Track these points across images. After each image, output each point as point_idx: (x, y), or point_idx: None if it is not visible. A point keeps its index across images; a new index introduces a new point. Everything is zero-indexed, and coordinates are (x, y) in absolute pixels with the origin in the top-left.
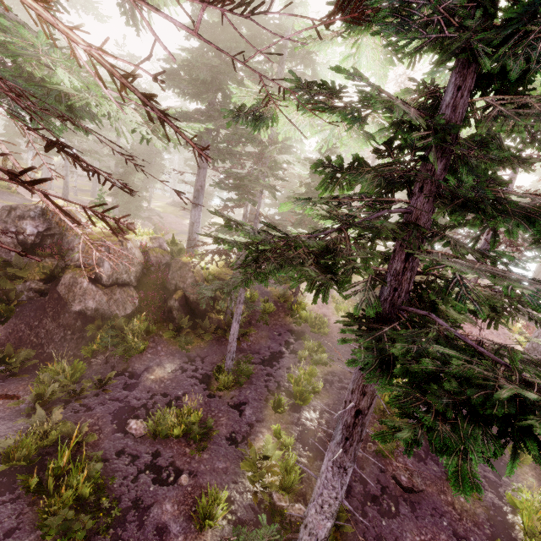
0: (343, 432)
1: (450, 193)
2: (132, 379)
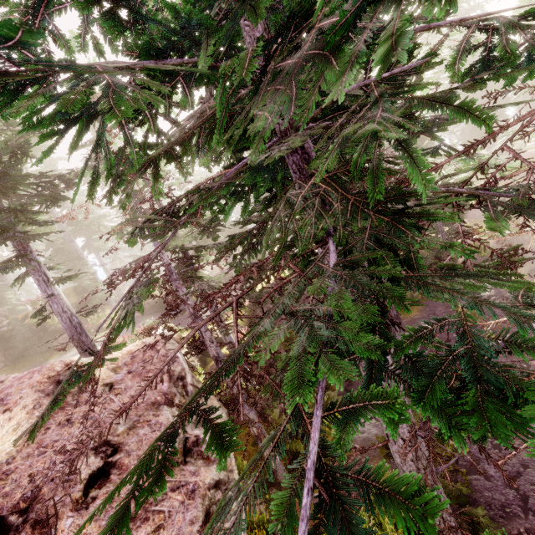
0: None
1: None
2: None
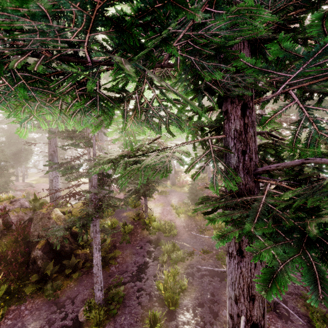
0: None
1: (268, 24)
2: None
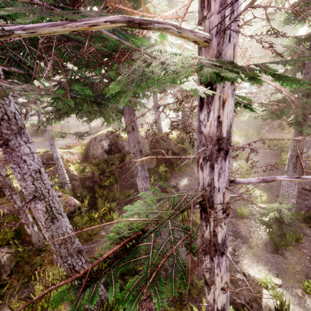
0: (292, 166)
1: None
2: (174, 188)
